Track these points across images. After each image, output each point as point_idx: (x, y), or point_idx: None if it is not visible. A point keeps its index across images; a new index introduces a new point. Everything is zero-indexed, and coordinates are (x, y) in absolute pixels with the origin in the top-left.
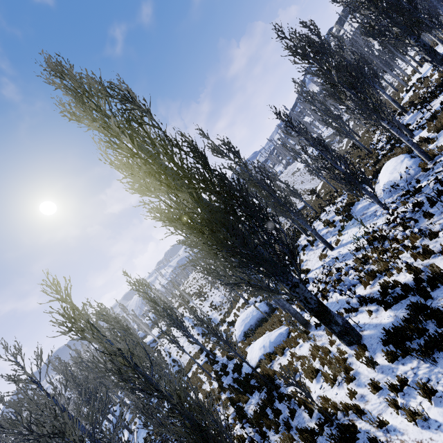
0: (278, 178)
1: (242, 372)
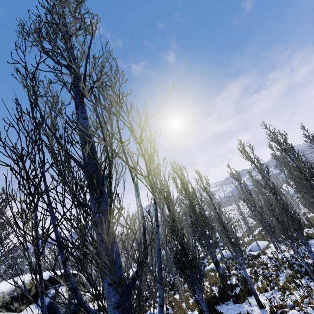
0: (285, 190)
1: (204, 268)
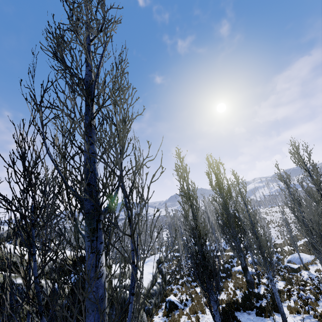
0: None
1: (232, 268)
